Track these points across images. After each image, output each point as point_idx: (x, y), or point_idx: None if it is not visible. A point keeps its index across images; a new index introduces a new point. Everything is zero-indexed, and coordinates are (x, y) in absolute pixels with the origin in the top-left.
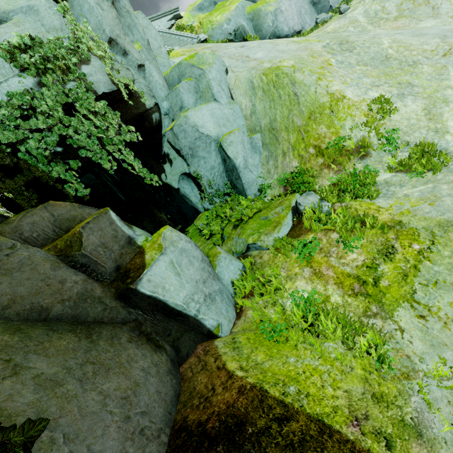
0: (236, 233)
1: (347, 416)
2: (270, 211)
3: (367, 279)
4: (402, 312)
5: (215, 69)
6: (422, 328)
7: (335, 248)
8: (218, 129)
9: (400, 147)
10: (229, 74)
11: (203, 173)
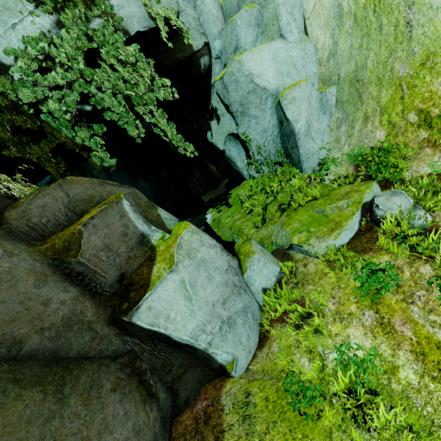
0: (280, 222)
1: None
2: (330, 204)
3: None
4: None
5: None
6: None
7: (424, 291)
8: (279, 80)
9: None
10: None
11: (253, 136)
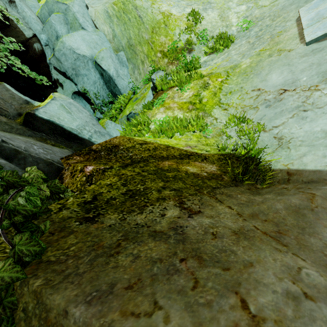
0: (120, 117)
1: (184, 146)
2: (138, 94)
3: (196, 101)
4: (215, 111)
5: (77, 4)
6: (226, 114)
7: (177, 94)
8: (91, 51)
9: (210, 40)
10: (90, 9)
11: (89, 88)
